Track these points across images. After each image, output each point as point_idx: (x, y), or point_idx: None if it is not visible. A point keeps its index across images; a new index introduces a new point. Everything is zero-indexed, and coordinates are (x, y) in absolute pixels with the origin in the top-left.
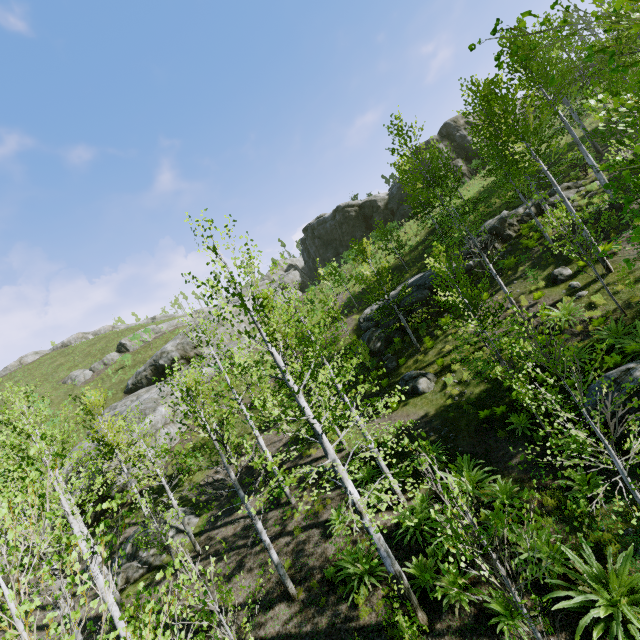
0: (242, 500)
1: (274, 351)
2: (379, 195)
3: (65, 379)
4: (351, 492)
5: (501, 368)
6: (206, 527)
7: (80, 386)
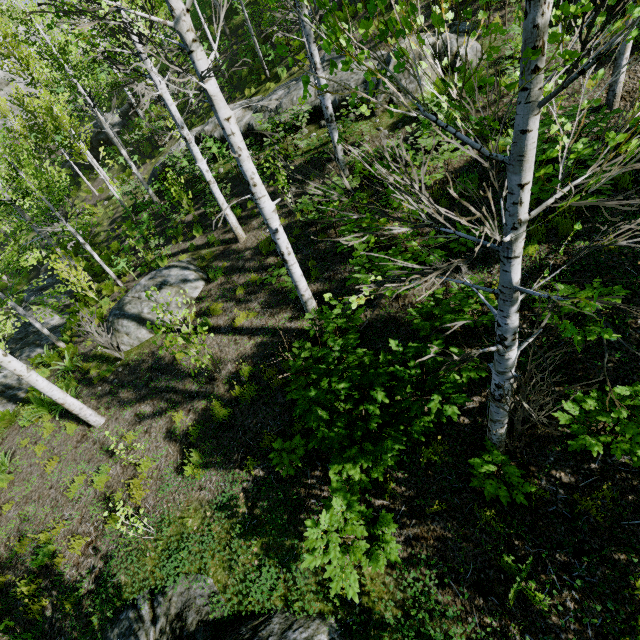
0: None
1: None
2: None
3: None
4: None
5: None
6: None
7: None
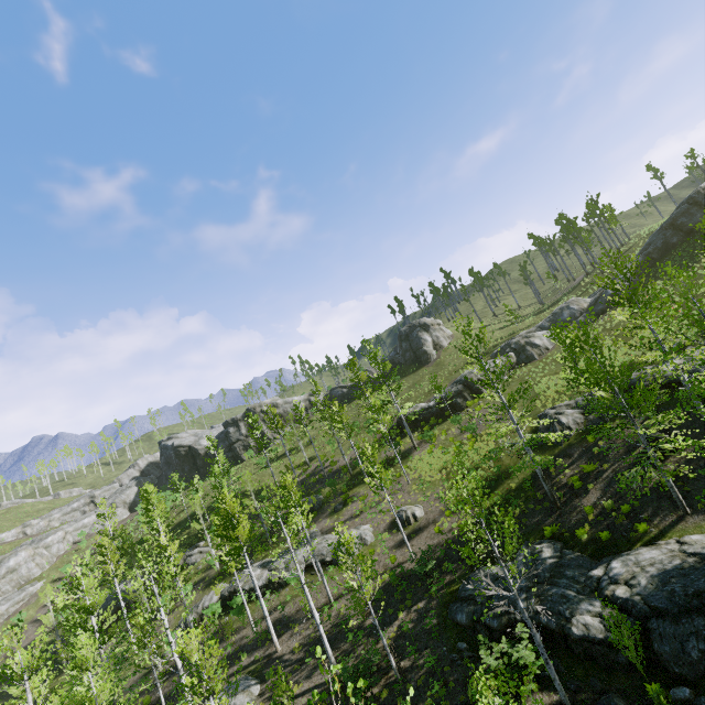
0: None
1: None
2: (203, 443)
3: None
4: None
5: None
6: None
7: None
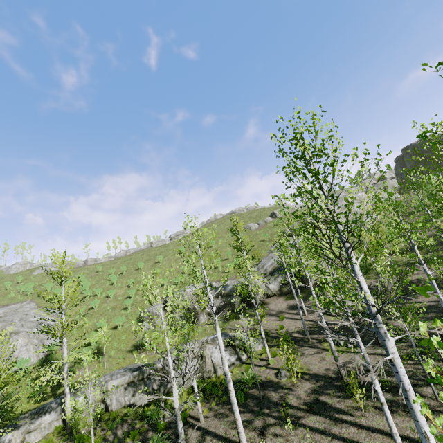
0: None
1: None
2: None
3: (245, 226)
4: None
5: None
6: None
7: (254, 231)
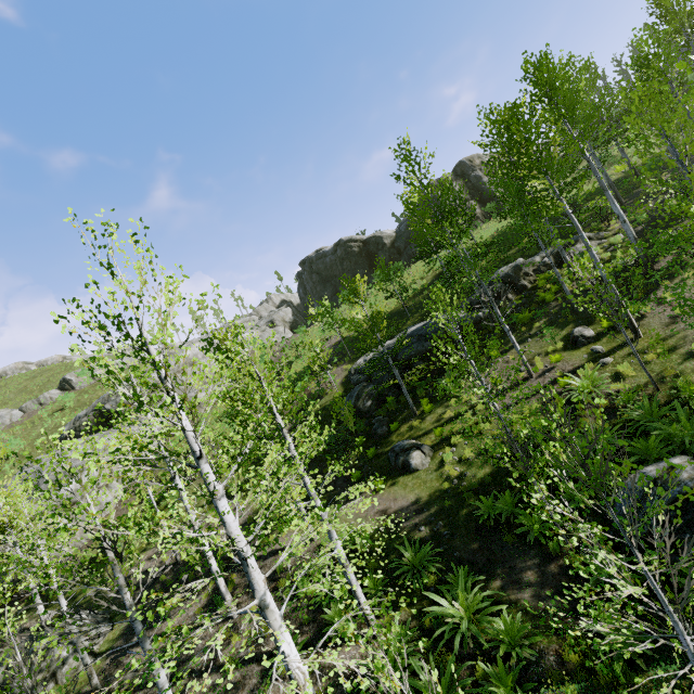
0: (138, 638)
1: (187, 425)
2: (386, 232)
3: None
4: (285, 653)
5: (516, 473)
6: (69, 687)
7: (3, 430)
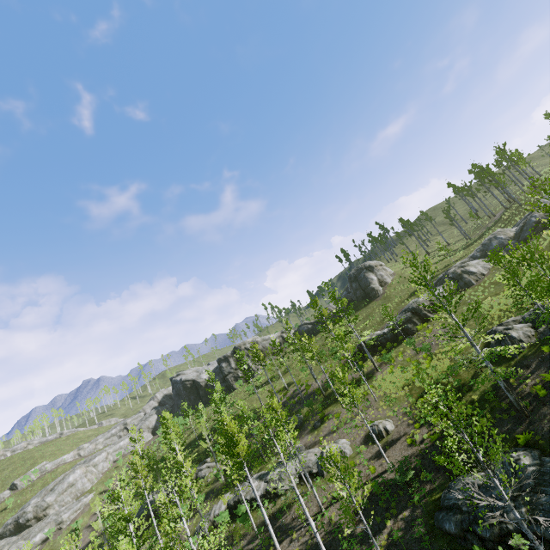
0: None
1: None
2: (203, 377)
3: None
4: None
5: None
6: None
7: None
